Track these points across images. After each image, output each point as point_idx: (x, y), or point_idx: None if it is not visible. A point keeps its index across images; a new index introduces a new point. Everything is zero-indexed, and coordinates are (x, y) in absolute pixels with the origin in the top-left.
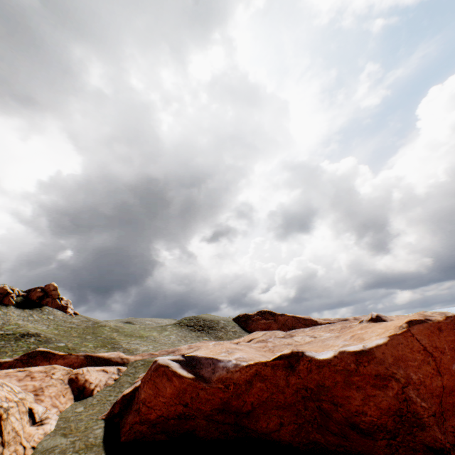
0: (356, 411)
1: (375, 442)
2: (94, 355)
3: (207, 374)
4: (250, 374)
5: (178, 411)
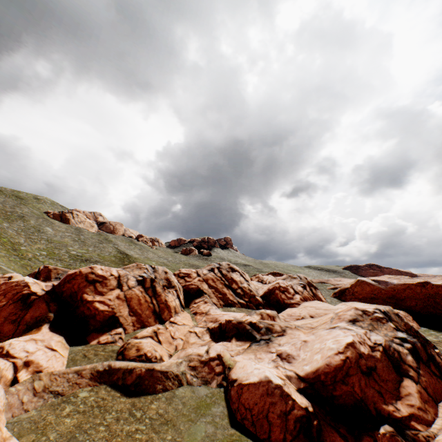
0: None
1: None
2: None
3: (383, 285)
4: (404, 287)
5: (370, 296)
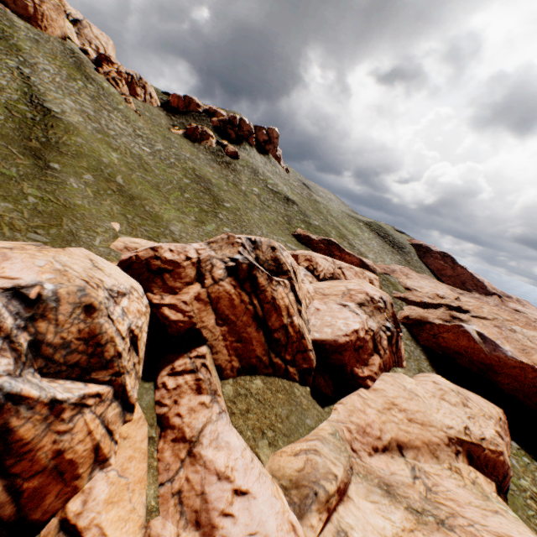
0: None
1: None
2: (362, 260)
3: (488, 348)
4: (518, 366)
5: (458, 350)
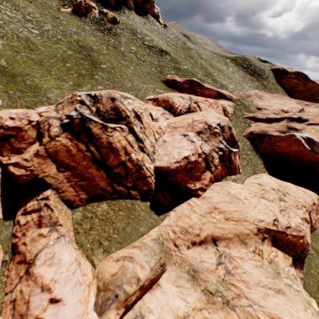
0: None
1: None
2: (220, 92)
3: (315, 150)
4: None
5: (290, 154)
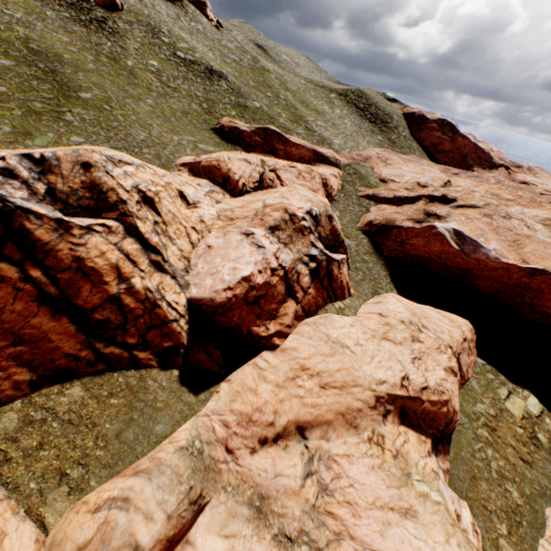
0: (544, 306)
1: (533, 314)
2: (317, 151)
3: (467, 250)
4: (502, 267)
5: (430, 257)
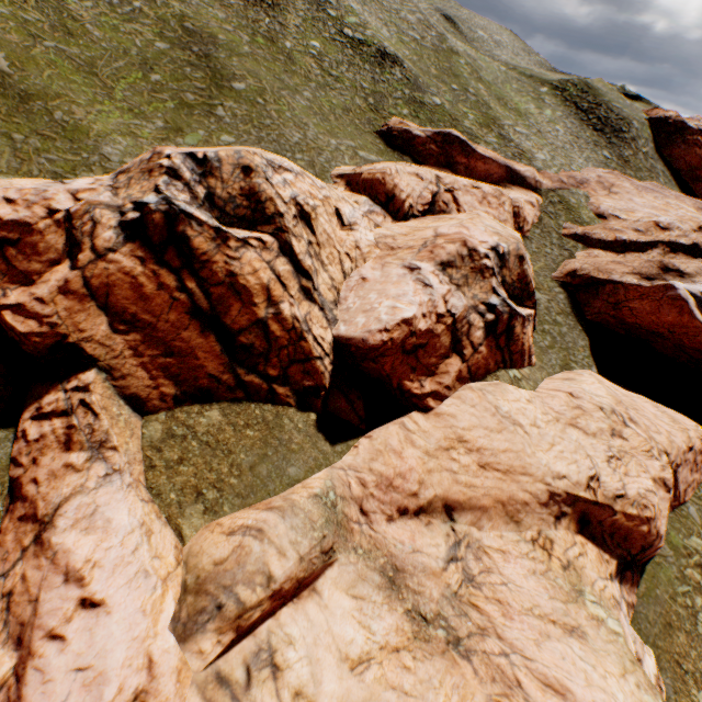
0: None
1: None
2: (512, 168)
3: None
4: None
5: (656, 330)
